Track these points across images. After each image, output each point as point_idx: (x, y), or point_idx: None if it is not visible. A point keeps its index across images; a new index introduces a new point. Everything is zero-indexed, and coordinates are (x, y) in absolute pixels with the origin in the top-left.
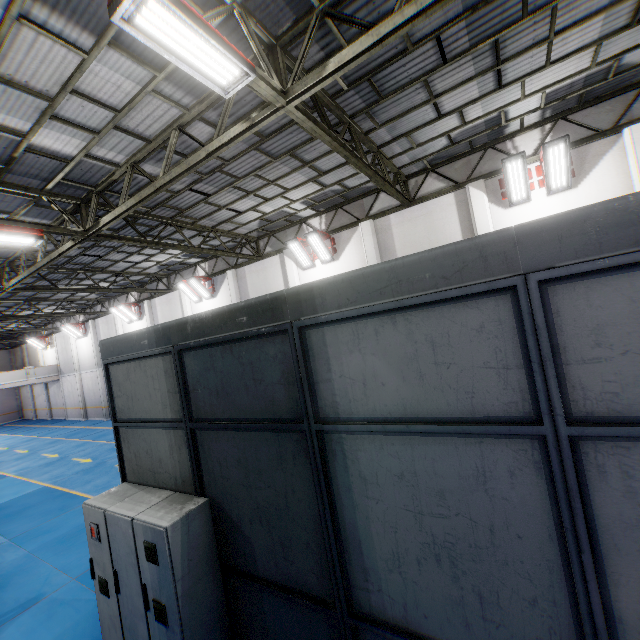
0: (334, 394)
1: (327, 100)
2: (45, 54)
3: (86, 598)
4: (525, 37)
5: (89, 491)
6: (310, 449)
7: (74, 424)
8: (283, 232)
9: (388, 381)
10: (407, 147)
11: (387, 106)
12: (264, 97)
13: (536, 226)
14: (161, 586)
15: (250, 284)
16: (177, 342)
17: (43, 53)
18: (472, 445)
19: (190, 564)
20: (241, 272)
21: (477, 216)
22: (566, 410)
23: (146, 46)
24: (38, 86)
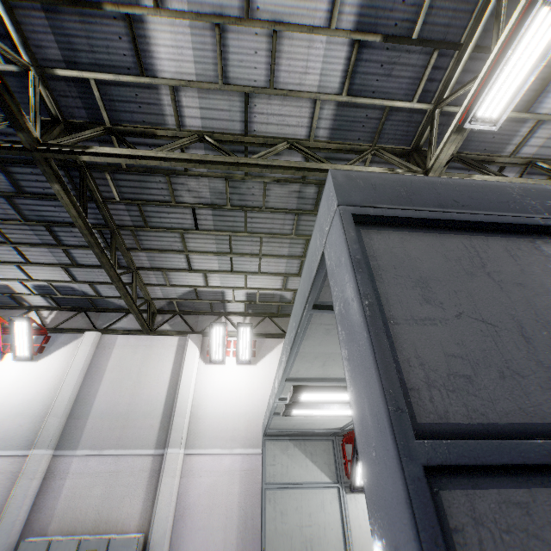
0: None
1: None
2: None
3: None
4: None
5: None
6: None
7: None
8: (195, 316)
9: None
10: None
11: None
12: None
13: None
14: None
15: (115, 359)
16: None
17: None
18: None
19: None
20: (109, 340)
21: None
22: None
23: (365, 72)
24: None
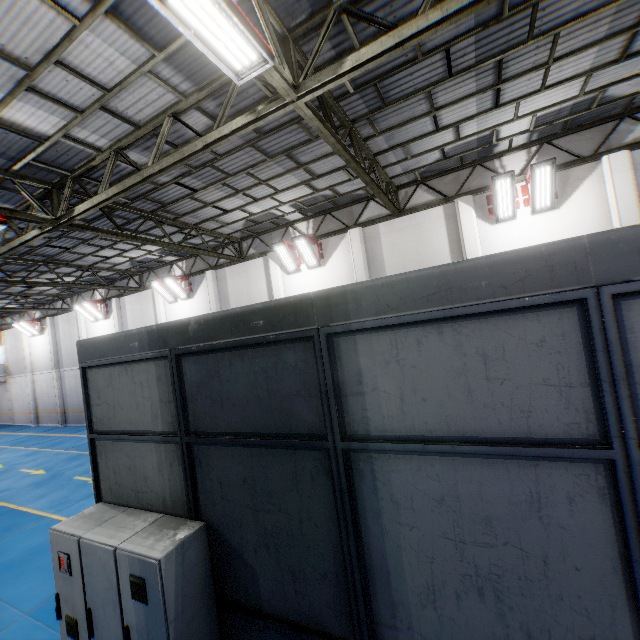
0: (365, 409)
1: (332, 101)
2: (29, 16)
3: (43, 636)
4: (526, 59)
5: (43, 507)
6: (334, 469)
7: (23, 430)
8: (268, 234)
9: (430, 396)
10: (402, 157)
11: (389, 114)
12: (268, 91)
13: (611, 236)
14: (149, 628)
15: (231, 286)
16: (175, 346)
17: (27, 14)
18: (526, 468)
19: (184, 600)
20: (221, 273)
21: (465, 230)
22: (636, 433)
23: (148, 21)
24: (17, 52)
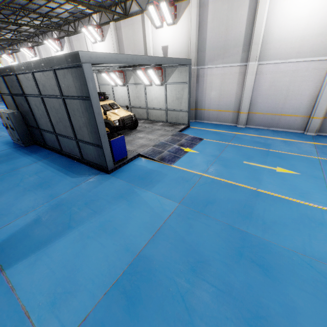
0: (25, 89)
1: None
2: None
3: None
4: None
5: None
6: (25, 100)
7: None
8: (83, 20)
9: (28, 87)
10: None
11: None
12: None
13: (28, 62)
14: (12, 124)
15: (75, 46)
16: (2, 74)
17: None
18: (38, 99)
19: (17, 121)
20: (70, 39)
21: (146, 30)
22: (41, 93)
23: None
24: None
